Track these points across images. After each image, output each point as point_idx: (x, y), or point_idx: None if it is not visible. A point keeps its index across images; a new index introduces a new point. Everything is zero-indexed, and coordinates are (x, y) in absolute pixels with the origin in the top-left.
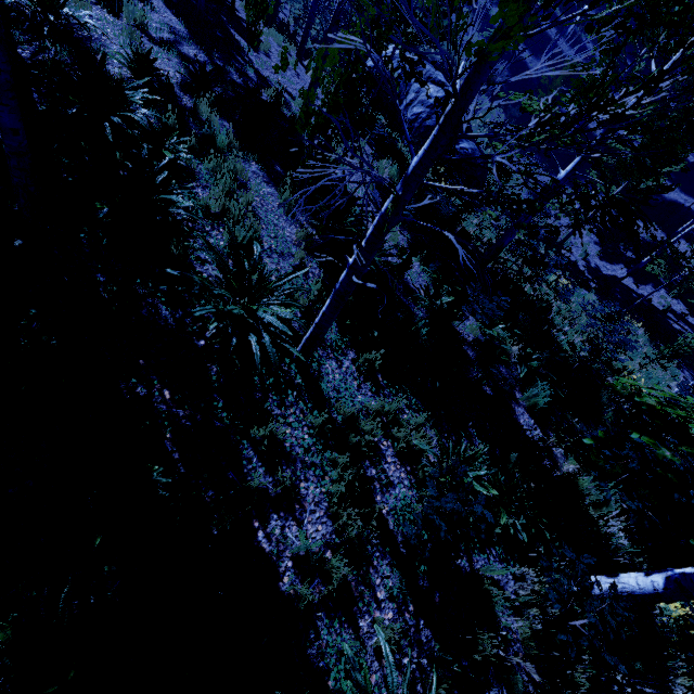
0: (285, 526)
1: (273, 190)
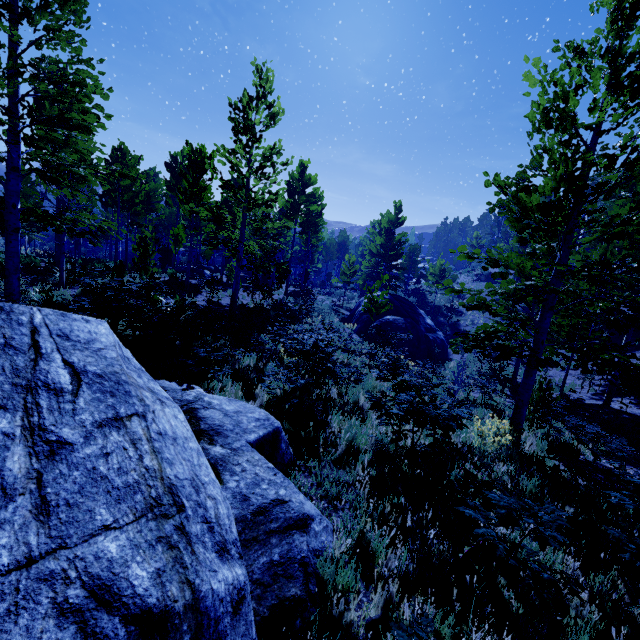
0: None
1: None
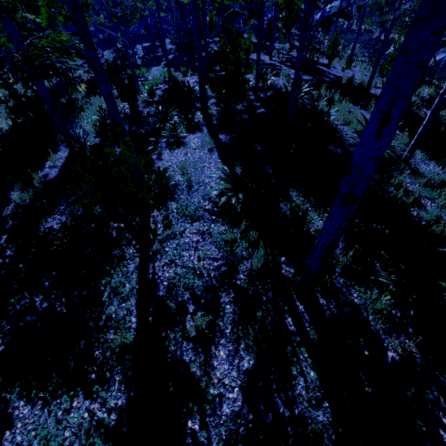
0: (418, 213)
1: (363, 111)
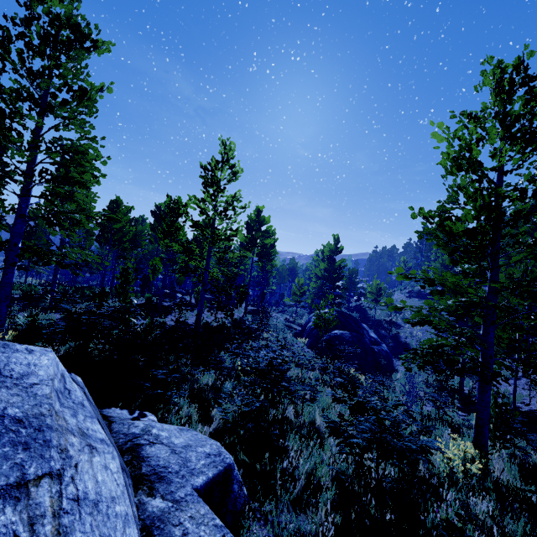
0: None
1: None
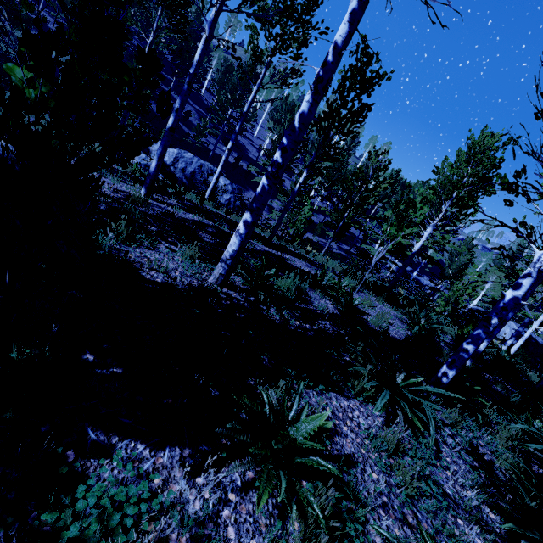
0: None
1: None
